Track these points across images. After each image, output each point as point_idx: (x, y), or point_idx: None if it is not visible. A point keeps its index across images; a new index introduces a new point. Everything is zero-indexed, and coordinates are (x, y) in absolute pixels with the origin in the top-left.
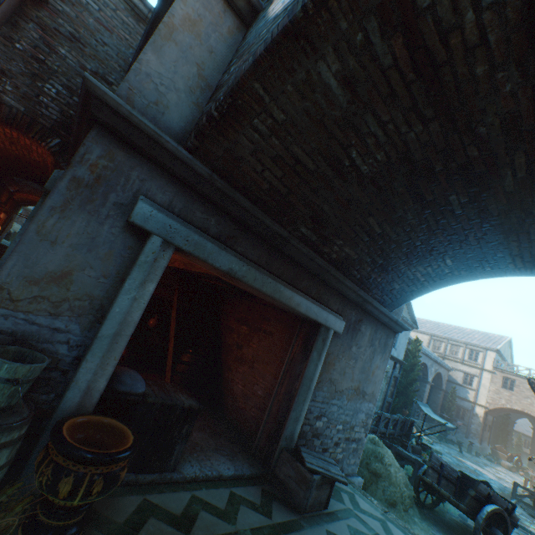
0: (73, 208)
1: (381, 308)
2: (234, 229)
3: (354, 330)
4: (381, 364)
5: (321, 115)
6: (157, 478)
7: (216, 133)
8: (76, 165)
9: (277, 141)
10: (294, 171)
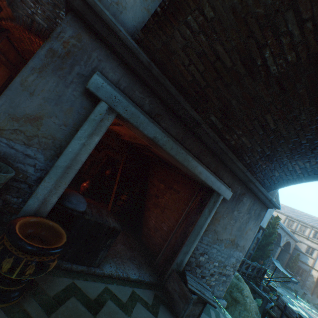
0: (48, 71)
1: (261, 188)
2: (162, 109)
3: (237, 200)
4: (253, 228)
5: (245, 13)
6: (85, 269)
7: (157, 27)
8: (53, 40)
9: (203, 38)
10: (213, 67)
